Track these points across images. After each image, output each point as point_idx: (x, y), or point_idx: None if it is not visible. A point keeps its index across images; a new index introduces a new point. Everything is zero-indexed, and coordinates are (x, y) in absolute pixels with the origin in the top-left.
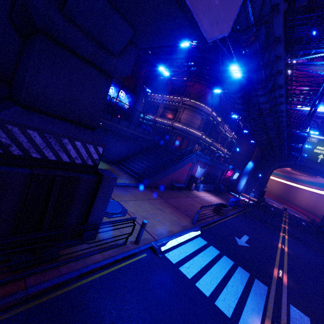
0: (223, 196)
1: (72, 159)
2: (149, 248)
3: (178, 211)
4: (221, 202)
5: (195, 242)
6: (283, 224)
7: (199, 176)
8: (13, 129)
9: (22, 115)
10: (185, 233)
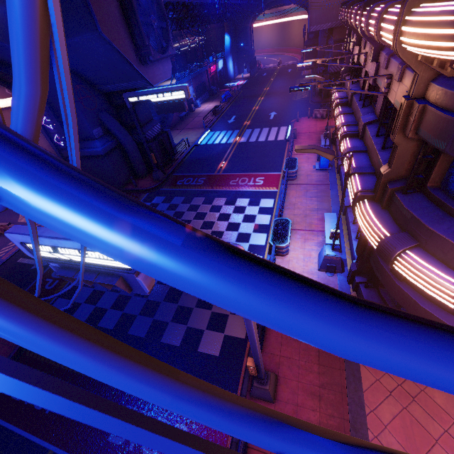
0: (218, 96)
1: (157, 133)
2: (194, 146)
3: (195, 129)
4: (215, 106)
5: (209, 135)
6: (266, 87)
7: (192, 95)
8: (147, 133)
9: (145, 129)
10: (203, 135)
